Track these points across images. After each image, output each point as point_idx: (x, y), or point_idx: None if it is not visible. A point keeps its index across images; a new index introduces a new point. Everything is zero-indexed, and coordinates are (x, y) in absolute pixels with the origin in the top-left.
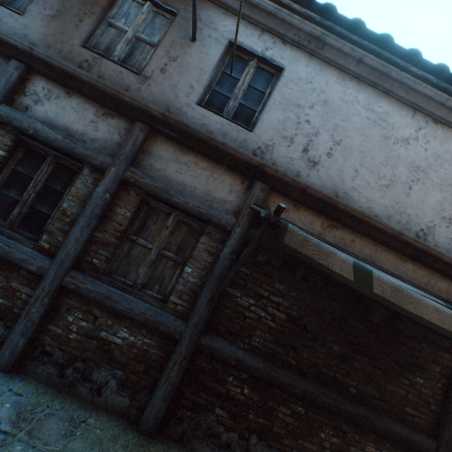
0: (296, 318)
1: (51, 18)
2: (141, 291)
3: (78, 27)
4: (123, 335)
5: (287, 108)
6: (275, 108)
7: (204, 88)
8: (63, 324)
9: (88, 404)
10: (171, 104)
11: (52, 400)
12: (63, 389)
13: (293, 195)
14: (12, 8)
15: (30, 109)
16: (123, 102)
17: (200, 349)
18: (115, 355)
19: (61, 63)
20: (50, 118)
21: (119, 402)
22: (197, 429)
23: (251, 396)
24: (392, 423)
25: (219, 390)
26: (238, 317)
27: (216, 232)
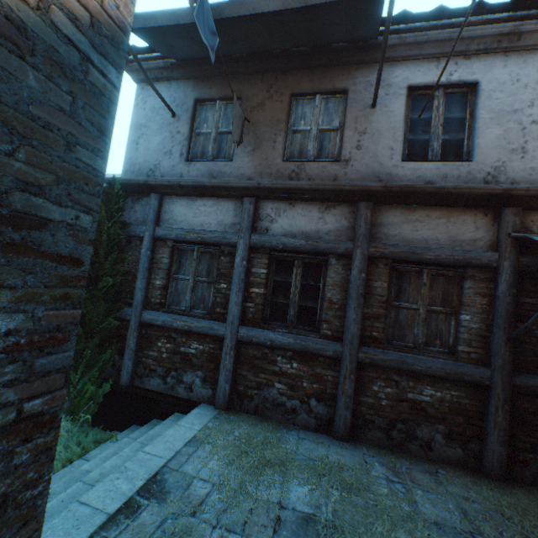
0: None
1: (253, 152)
2: (424, 349)
3: (275, 148)
4: (428, 392)
5: (501, 120)
6: (487, 126)
7: (402, 144)
8: (371, 394)
9: (424, 459)
10: (379, 173)
11: (397, 458)
12: (395, 449)
13: None
14: (220, 158)
15: (268, 229)
16: (341, 192)
17: (516, 390)
18: (429, 412)
19: (284, 184)
20: (286, 230)
21: (451, 454)
22: None
23: None
24: None
25: None
26: None
27: (478, 273)
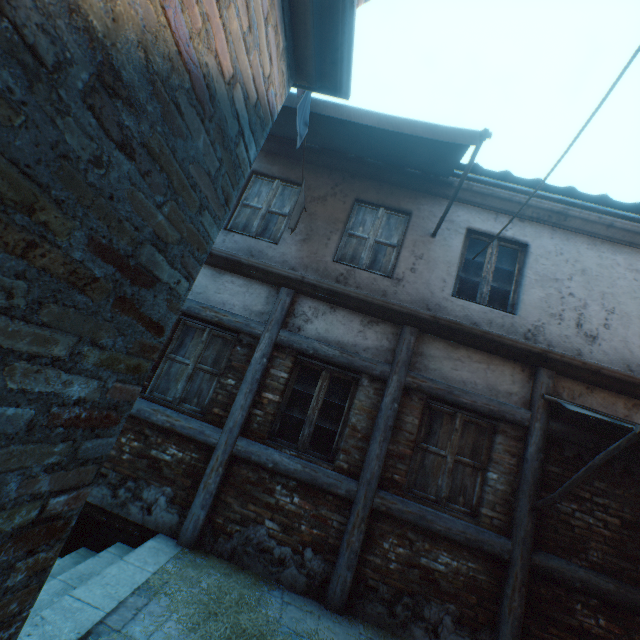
0: (632, 521)
1: (303, 242)
2: (446, 505)
3: (327, 245)
4: (444, 559)
5: (544, 284)
6: (532, 286)
7: (454, 279)
8: (380, 552)
9: None
10: (428, 301)
11: None
12: (396, 631)
13: (583, 377)
14: (263, 237)
15: (301, 329)
16: (389, 310)
17: (534, 570)
18: (441, 585)
19: (330, 285)
20: (321, 334)
21: None
22: None
23: (610, 628)
24: None
25: (570, 623)
26: (563, 527)
27: (510, 429)
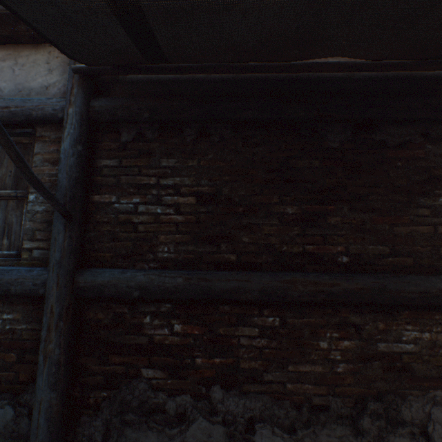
0: (212, 194)
1: None
2: None
3: None
4: None
5: None
6: None
7: None
8: None
9: None
10: None
11: None
12: None
13: None
14: None
15: None
16: None
17: (81, 295)
18: None
19: None
20: None
21: None
22: (125, 411)
23: (189, 332)
24: (428, 280)
25: (138, 343)
26: (125, 230)
27: (50, 132)
